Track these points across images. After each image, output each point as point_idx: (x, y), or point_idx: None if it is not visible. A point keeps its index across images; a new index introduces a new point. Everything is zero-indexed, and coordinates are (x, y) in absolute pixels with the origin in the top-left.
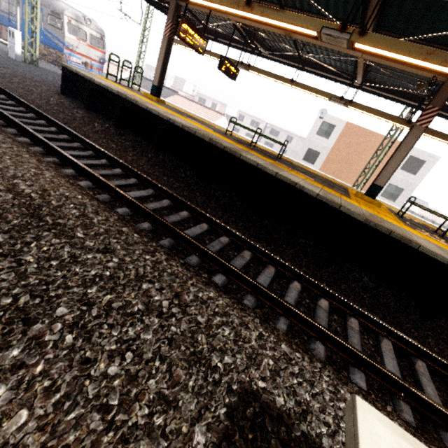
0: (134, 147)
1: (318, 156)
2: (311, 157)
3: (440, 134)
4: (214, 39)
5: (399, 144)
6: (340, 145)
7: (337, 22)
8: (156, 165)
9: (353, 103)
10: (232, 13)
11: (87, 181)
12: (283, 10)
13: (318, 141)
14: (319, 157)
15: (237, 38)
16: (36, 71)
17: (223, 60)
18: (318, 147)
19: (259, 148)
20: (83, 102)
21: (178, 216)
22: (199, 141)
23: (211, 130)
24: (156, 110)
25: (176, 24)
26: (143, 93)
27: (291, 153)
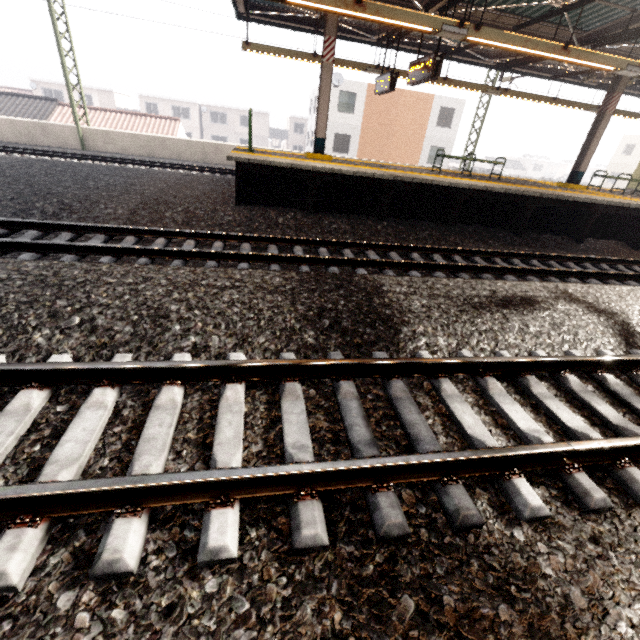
0: (443, 234)
1: (350, 140)
2: (341, 144)
3: (576, 103)
4: (282, 25)
5: (589, 131)
6: (370, 118)
7: (573, 35)
8: (484, 241)
9: (508, 91)
10: (530, 53)
11: (590, 279)
12: (597, 53)
13: (343, 121)
14: (351, 142)
15: (349, 28)
16: (29, 177)
17: (396, 77)
18: (345, 128)
19: (448, 172)
20: (270, 204)
21: (611, 270)
22: (521, 198)
23: (454, 177)
24: (462, 183)
25: (434, 66)
26: (307, 155)
27: (258, 142)
